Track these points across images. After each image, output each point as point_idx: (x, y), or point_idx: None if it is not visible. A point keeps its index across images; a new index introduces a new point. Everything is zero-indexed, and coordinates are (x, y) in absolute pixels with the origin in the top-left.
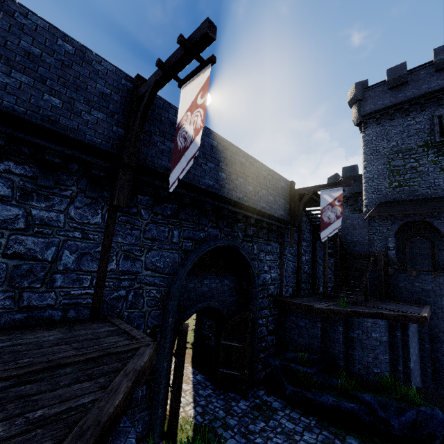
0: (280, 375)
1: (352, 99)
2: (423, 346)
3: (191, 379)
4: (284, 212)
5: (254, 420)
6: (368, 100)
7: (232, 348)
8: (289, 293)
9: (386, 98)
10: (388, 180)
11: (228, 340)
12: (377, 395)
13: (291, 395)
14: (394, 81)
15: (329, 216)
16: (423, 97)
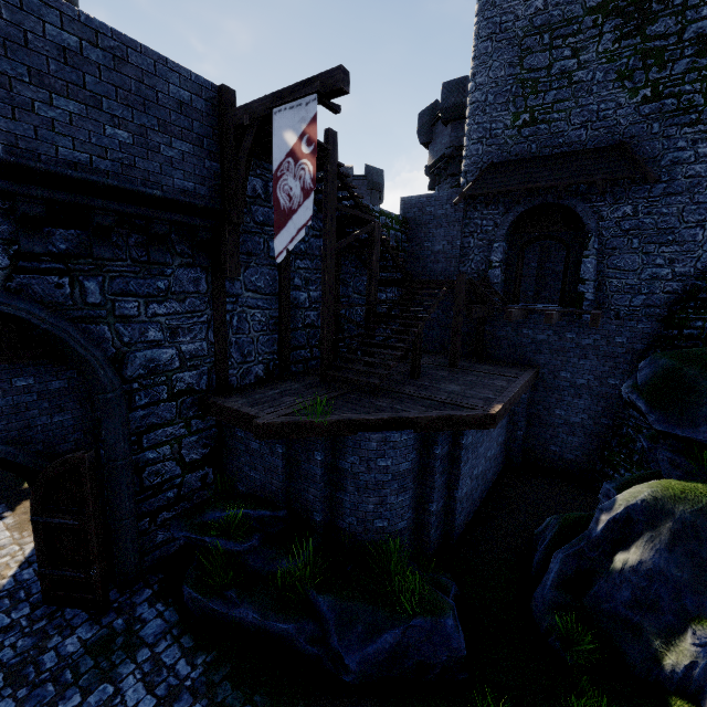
0: (196, 552)
1: None
2: (513, 434)
3: (5, 581)
4: (200, 183)
5: (67, 688)
6: None
7: (59, 528)
8: (255, 377)
9: None
10: (512, 108)
11: (48, 512)
12: (344, 598)
13: (188, 604)
14: None
15: (289, 191)
16: None
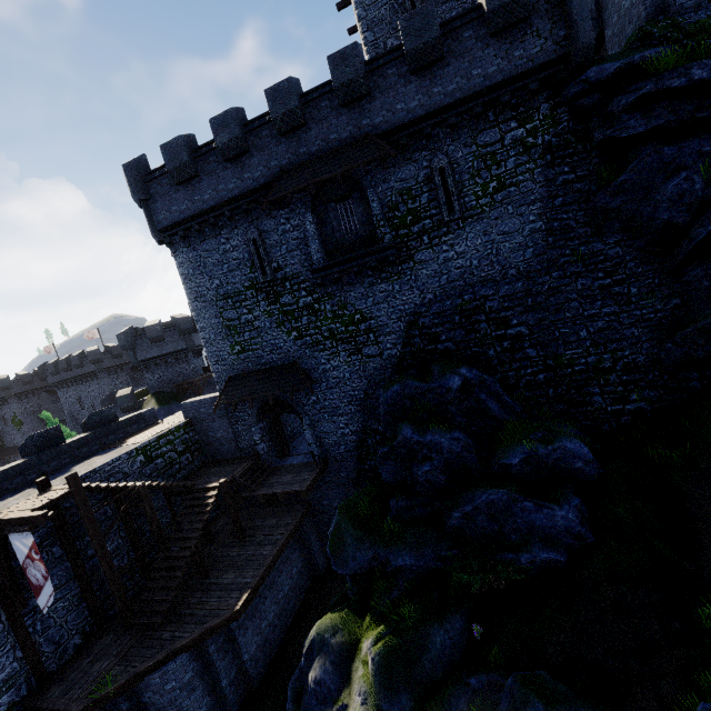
0: None
1: (133, 196)
2: (311, 554)
3: None
4: None
5: None
6: (157, 200)
7: None
8: (74, 648)
9: (180, 200)
10: (228, 343)
11: None
12: None
13: None
14: (178, 172)
15: (35, 576)
16: (226, 206)
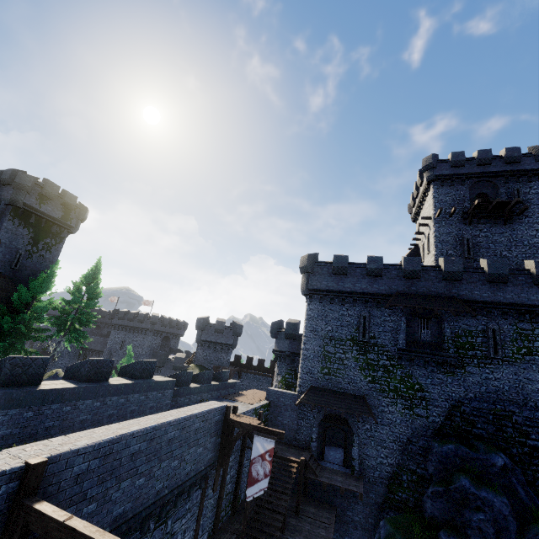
0: None
1: (304, 268)
2: None
3: None
4: (214, 451)
5: None
6: (316, 275)
7: None
8: None
9: (330, 280)
10: (321, 364)
11: None
12: None
13: None
14: (338, 269)
15: (258, 471)
16: (356, 294)
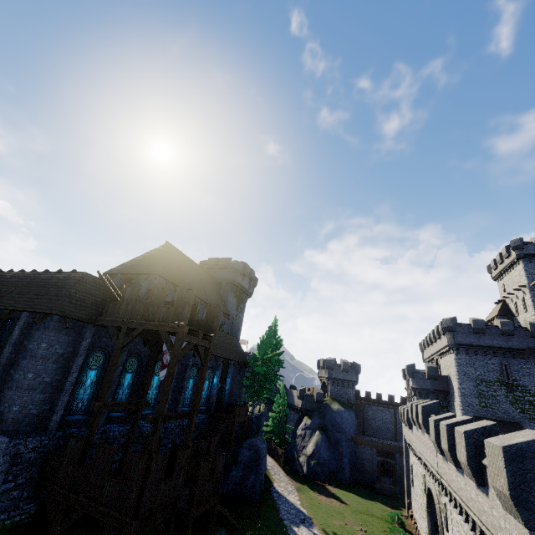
0: None
1: (448, 328)
2: None
3: None
4: None
5: None
6: (459, 333)
7: None
8: None
9: (471, 337)
10: (478, 400)
11: None
12: None
13: None
14: (477, 330)
15: None
16: (495, 348)
